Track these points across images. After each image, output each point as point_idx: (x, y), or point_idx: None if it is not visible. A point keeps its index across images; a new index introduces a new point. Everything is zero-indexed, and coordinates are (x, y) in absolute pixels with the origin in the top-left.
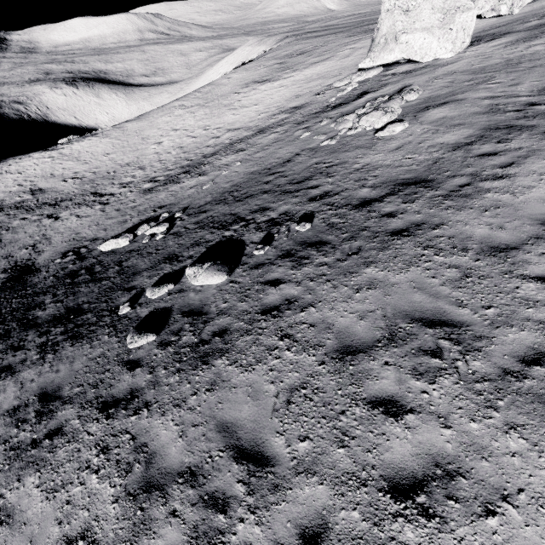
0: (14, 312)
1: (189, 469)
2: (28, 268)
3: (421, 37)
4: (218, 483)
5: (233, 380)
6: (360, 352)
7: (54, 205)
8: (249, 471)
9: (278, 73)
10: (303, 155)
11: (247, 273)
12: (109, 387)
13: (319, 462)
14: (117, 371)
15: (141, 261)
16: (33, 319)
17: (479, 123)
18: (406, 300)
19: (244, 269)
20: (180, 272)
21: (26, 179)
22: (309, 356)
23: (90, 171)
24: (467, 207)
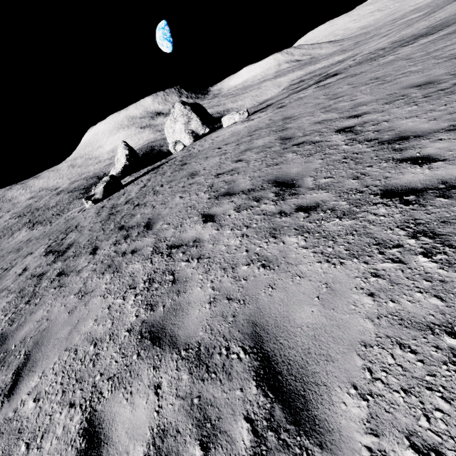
0: None
1: None
2: None
3: None
4: None
5: None
6: None
7: None
8: None
9: None
10: None
11: None
12: None
13: None
14: None
15: None
16: None
17: None
18: None
19: None
20: None
21: None
22: None
23: None
24: None
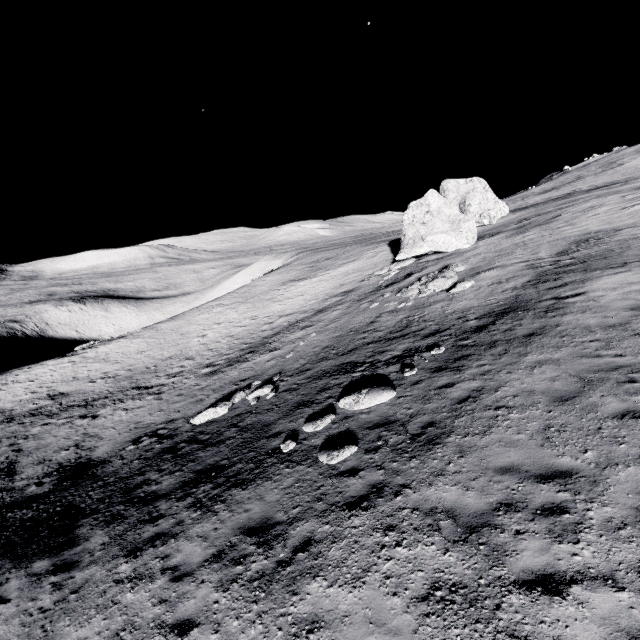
0: (106, 499)
1: (501, 504)
2: (85, 464)
3: (442, 236)
4: (539, 500)
5: (479, 443)
6: (574, 396)
7: (86, 405)
8: (560, 483)
9: (312, 273)
10: (385, 316)
11: (411, 388)
12: (340, 494)
13: (613, 457)
14: (335, 482)
15: (264, 416)
16: (150, 494)
17: (529, 274)
18: (578, 364)
19: (405, 387)
20: (329, 408)
21: (42, 385)
22: (534, 411)
23: (124, 369)
24: (569, 313)
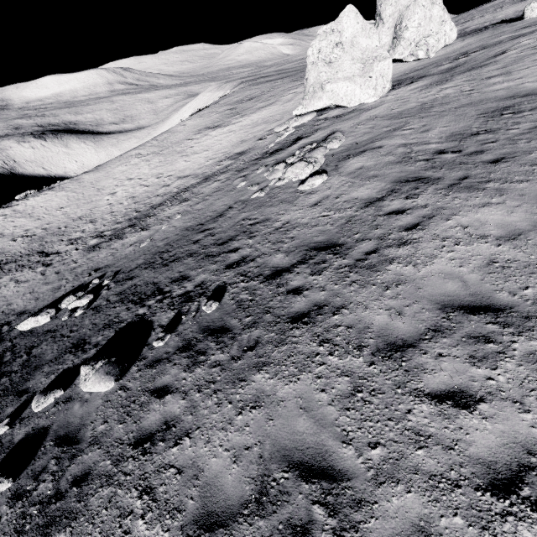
0: None
1: None
2: None
3: (344, 85)
4: None
5: None
6: (221, 525)
7: None
8: None
9: (228, 119)
10: (235, 208)
11: (140, 375)
12: None
13: None
14: None
15: (50, 347)
16: None
17: (391, 174)
18: (289, 428)
19: (140, 367)
20: (79, 368)
21: None
22: (162, 531)
23: (41, 227)
24: (370, 283)
